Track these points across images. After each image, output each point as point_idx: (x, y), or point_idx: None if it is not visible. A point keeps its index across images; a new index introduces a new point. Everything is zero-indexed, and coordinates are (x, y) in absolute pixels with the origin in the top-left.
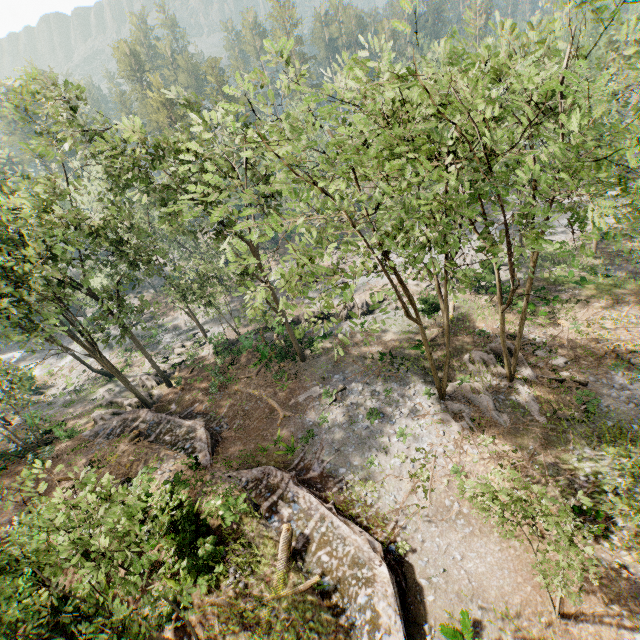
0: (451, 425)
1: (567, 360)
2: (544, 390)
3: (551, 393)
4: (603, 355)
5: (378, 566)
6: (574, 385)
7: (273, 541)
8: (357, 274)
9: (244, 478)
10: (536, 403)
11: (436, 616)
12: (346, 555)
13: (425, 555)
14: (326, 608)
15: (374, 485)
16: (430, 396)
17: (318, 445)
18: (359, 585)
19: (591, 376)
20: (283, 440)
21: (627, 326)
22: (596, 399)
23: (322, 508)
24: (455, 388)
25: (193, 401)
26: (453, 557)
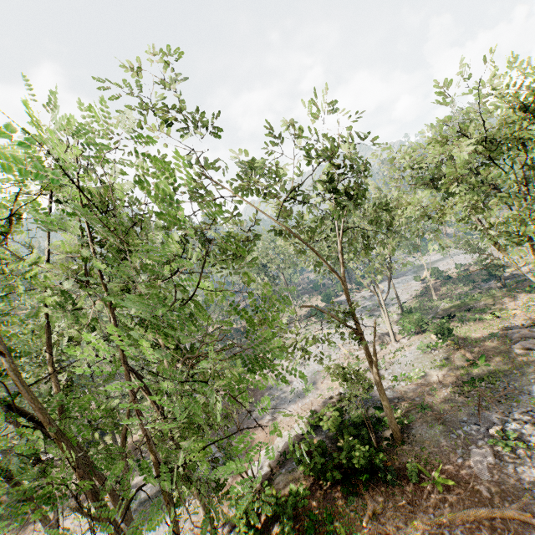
0: None
1: None
2: None
3: None
4: None
5: None
6: None
7: None
8: None
9: None
10: None
11: None
12: None
13: None
14: None
15: None
16: None
17: None
18: None
19: None
20: None
21: None
22: None
23: None
24: None
25: None
26: None
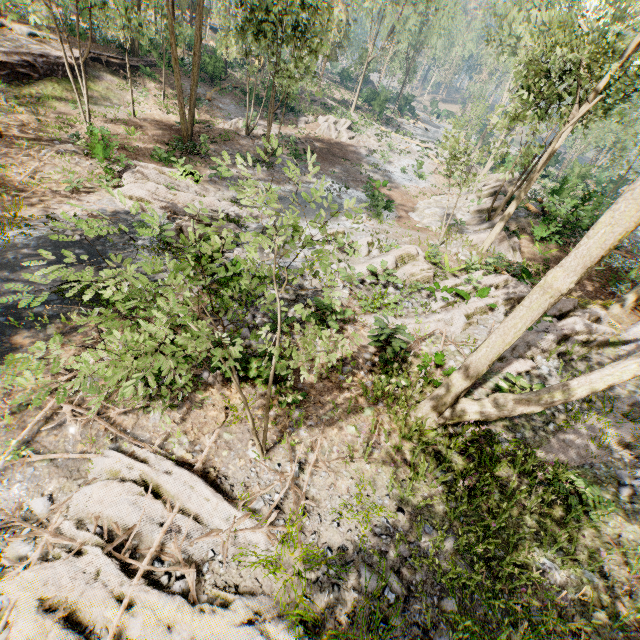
0: None
1: None
2: None
3: None
4: None
5: None
6: None
7: None
8: None
9: None
10: None
11: None
12: None
13: None
14: None
15: None
16: None
17: None
18: None
19: None
20: None
21: None
22: None
23: None
24: None
25: None
26: None
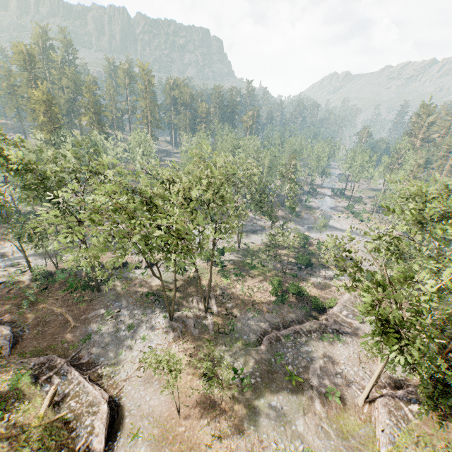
0: (170, 334)
1: (233, 305)
2: (218, 318)
3: (221, 320)
4: (248, 304)
5: (103, 405)
6: (231, 317)
7: (42, 397)
8: (126, 254)
9: (33, 363)
10: (213, 325)
11: (126, 428)
12: (86, 401)
13: (132, 400)
14: (65, 429)
15: (118, 366)
16: (165, 318)
17: (92, 344)
18: (89, 415)
19: (239, 313)
20: (69, 341)
21: (262, 291)
22: (236, 324)
23: (80, 377)
24: (179, 315)
25: (5, 312)
26: (146, 399)
